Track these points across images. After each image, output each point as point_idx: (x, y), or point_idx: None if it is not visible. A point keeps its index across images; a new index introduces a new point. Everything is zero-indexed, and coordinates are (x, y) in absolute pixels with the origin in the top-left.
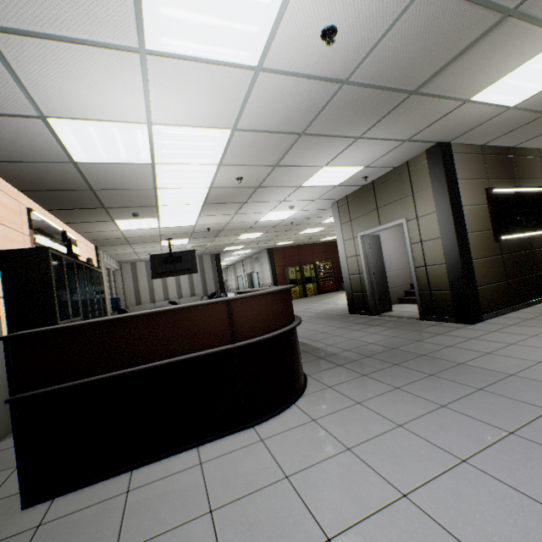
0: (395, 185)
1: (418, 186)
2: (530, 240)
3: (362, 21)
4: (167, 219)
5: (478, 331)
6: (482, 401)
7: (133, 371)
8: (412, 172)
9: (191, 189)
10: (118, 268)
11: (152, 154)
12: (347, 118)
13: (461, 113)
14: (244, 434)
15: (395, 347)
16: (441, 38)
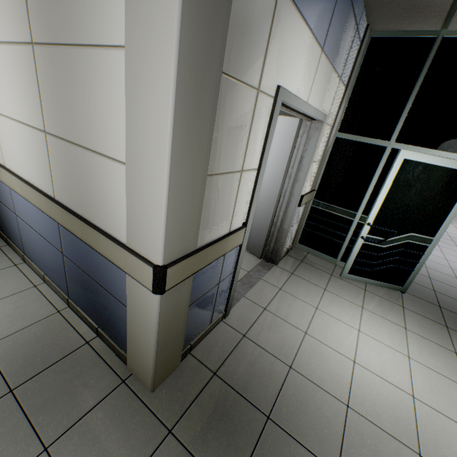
0: None
1: None
2: None
3: None
4: None
5: None
6: None
7: None
8: None
9: None
10: None
11: None
12: None
13: None
14: None
15: None
16: None
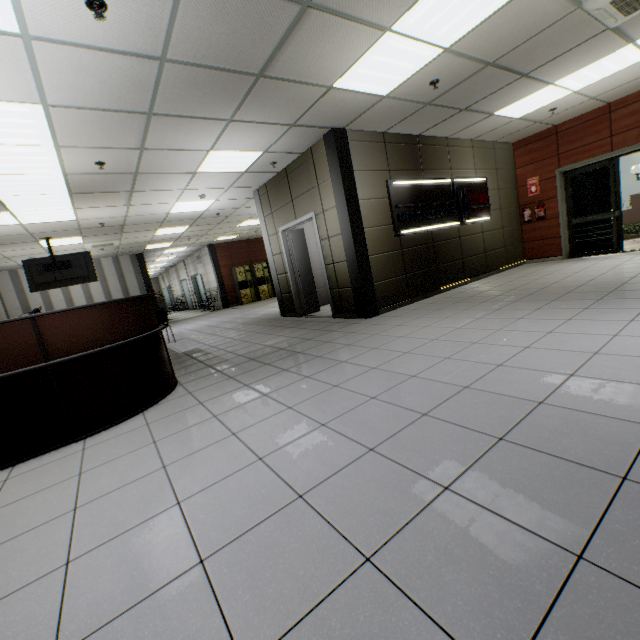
0: (304, 173)
1: (322, 177)
2: (433, 233)
3: None
4: (26, 213)
5: (365, 325)
6: (297, 387)
7: None
8: (316, 160)
9: (36, 175)
10: None
11: None
12: (198, 98)
13: (333, 99)
14: (71, 447)
15: (284, 348)
16: (248, 22)
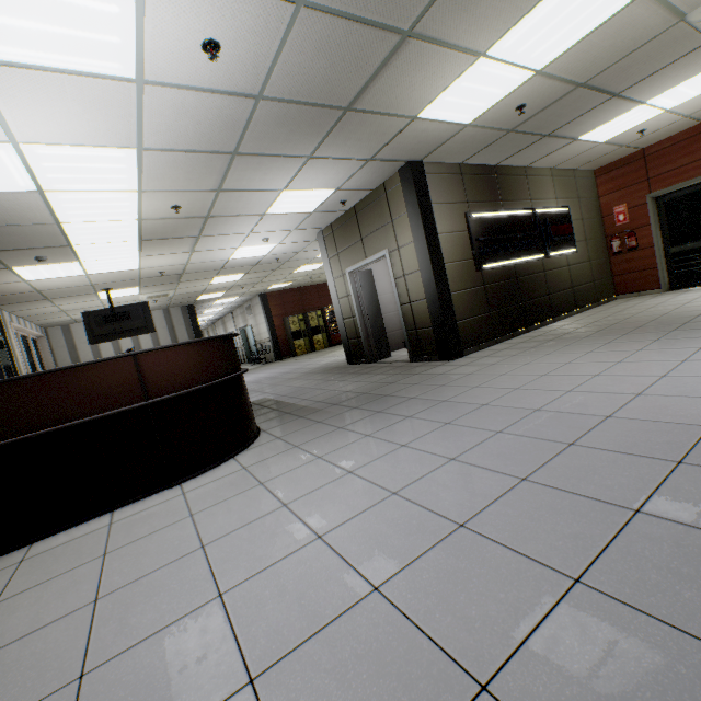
0: (375, 210)
1: (396, 212)
2: (515, 267)
3: (246, 36)
4: (93, 263)
5: (452, 366)
6: (402, 426)
7: (15, 440)
8: (390, 195)
9: (113, 222)
10: (41, 335)
11: (34, 180)
12: (283, 135)
13: (415, 130)
14: (168, 492)
15: (366, 392)
16: (348, 55)
